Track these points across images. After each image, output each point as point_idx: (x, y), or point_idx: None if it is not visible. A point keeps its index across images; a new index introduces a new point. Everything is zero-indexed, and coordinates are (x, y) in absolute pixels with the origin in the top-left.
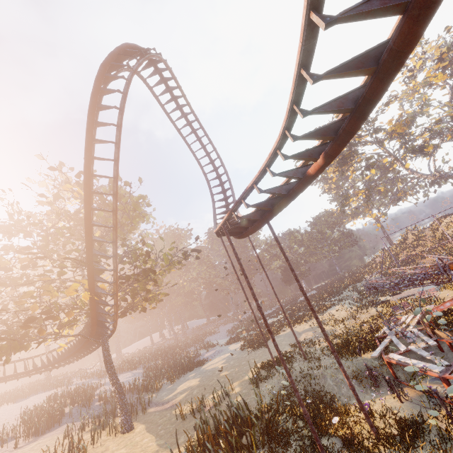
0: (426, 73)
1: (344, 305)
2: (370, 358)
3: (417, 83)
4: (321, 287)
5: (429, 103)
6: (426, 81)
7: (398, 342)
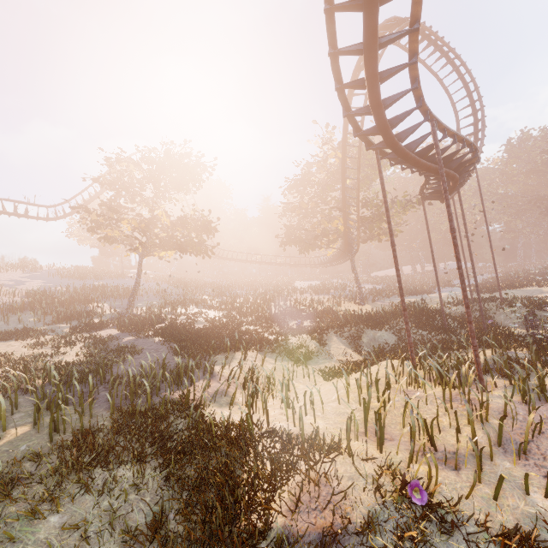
0: None
1: None
2: None
3: None
4: None
5: None
6: None
7: None
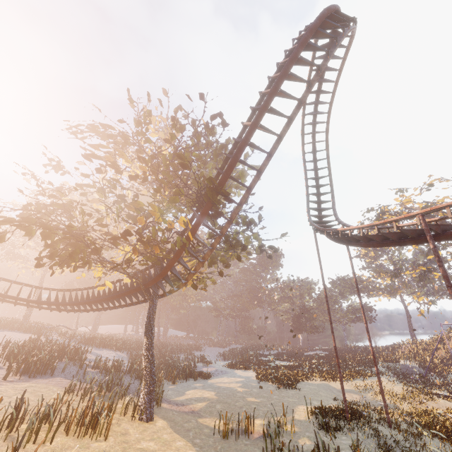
0: None
1: (393, 380)
2: None
3: None
4: (332, 350)
5: None
6: None
7: None
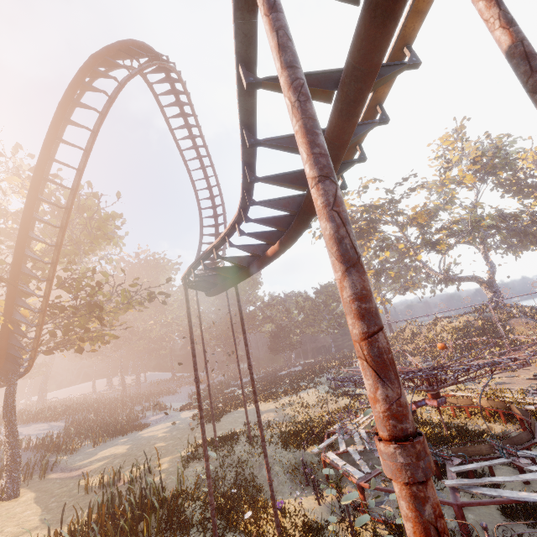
0: (458, 170)
1: (318, 390)
2: (312, 453)
3: (447, 178)
4: (308, 364)
5: (454, 201)
6: (455, 179)
7: (342, 441)
